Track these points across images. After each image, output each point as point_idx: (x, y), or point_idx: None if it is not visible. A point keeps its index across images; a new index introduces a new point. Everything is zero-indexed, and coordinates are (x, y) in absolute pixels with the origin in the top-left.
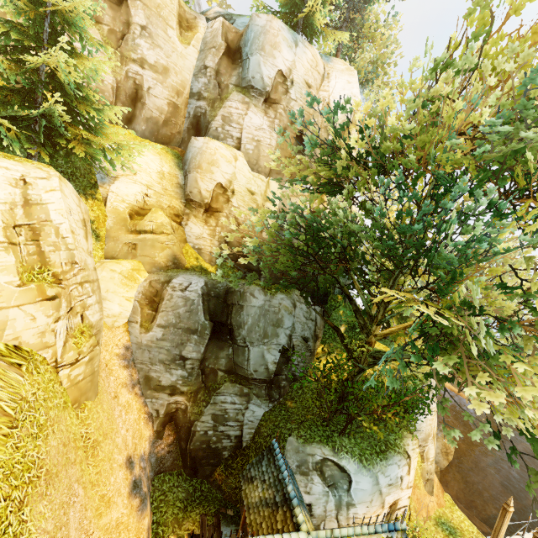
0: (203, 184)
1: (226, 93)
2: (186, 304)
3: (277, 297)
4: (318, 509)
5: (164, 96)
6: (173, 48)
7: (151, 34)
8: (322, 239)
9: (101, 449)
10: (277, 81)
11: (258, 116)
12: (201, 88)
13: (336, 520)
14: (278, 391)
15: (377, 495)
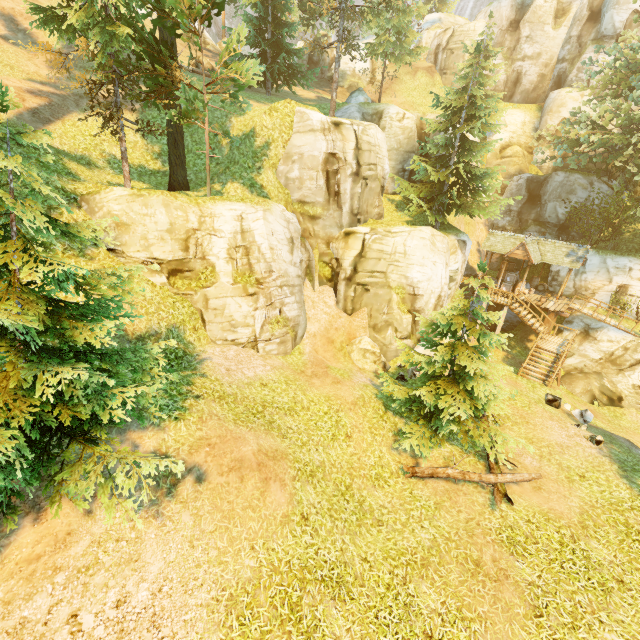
0: (550, 122)
1: (584, 49)
2: (517, 185)
3: (575, 175)
4: (562, 273)
5: (535, 72)
6: (547, 37)
7: (532, 38)
8: (602, 128)
9: (470, 227)
10: (631, 19)
11: (606, 56)
12: (564, 54)
13: (573, 281)
14: (566, 236)
15: (604, 271)
